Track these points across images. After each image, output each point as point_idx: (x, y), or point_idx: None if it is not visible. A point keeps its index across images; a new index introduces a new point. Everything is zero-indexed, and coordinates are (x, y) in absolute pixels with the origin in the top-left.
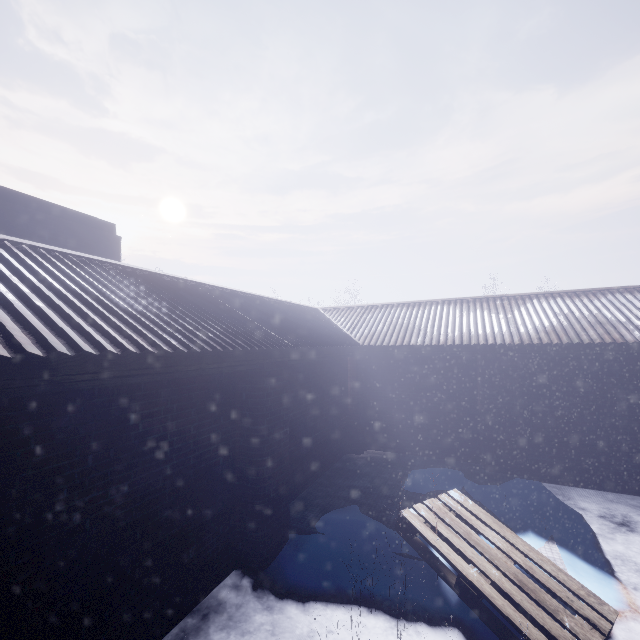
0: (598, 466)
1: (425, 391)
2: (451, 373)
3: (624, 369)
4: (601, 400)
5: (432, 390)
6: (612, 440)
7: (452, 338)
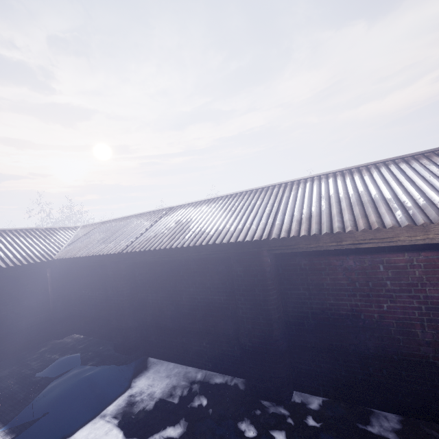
0: (177, 345)
1: (95, 290)
2: (105, 275)
3: (185, 267)
4: (175, 293)
5: (97, 289)
6: (181, 324)
7: (98, 250)
